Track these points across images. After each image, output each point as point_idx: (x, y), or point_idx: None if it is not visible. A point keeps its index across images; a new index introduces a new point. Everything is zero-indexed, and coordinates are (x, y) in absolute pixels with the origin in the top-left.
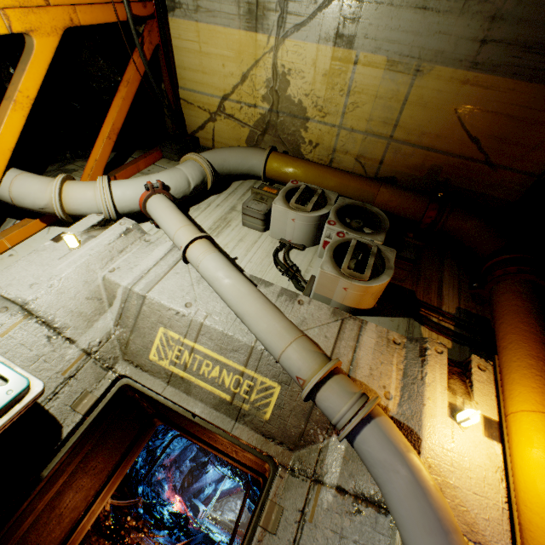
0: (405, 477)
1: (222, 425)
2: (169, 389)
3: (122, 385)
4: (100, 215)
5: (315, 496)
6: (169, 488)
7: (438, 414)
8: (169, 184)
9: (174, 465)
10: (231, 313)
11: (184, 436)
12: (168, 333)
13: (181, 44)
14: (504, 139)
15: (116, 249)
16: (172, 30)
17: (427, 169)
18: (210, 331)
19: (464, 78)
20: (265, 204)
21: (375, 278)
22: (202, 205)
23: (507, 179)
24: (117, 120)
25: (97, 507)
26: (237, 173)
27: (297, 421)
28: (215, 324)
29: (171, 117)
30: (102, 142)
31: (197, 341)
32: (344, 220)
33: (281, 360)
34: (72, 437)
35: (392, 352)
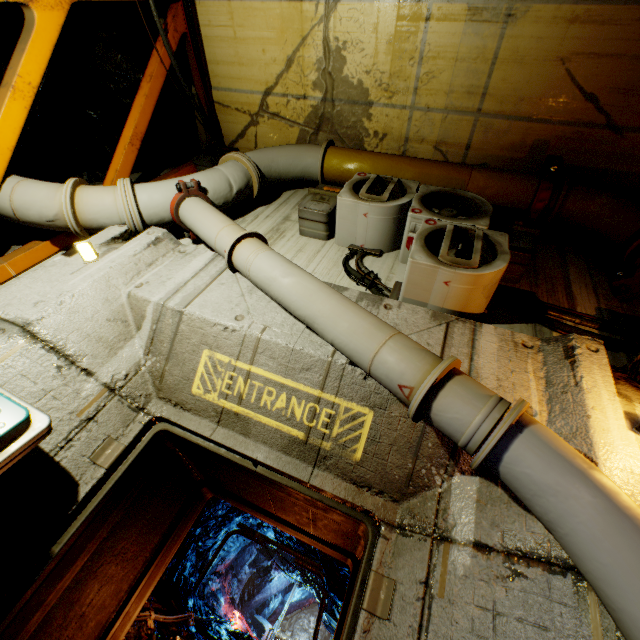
0: (597, 504)
1: (296, 473)
2: (219, 431)
3: (157, 431)
4: (123, 226)
5: (442, 559)
6: (225, 601)
7: (613, 427)
8: (207, 186)
9: (230, 572)
10: (296, 324)
11: (240, 533)
12: (214, 356)
13: (212, 33)
14: (631, 90)
15: (143, 261)
16: (200, 16)
17: (529, 146)
18: (271, 347)
19: (571, 15)
20: (327, 204)
21: (486, 264)
22: (248, 218)
23: (638, 145)
24: (141, 122)
25: (133, 609)
26: (288, 177)
27: (401, 459)
28: (276, 338)
29: (205, 123)
30: (123, 149)
31: (253, 363)
32: (431, 210)
33: (374, 367)
34: (93, 499)
35: (524, 357)
